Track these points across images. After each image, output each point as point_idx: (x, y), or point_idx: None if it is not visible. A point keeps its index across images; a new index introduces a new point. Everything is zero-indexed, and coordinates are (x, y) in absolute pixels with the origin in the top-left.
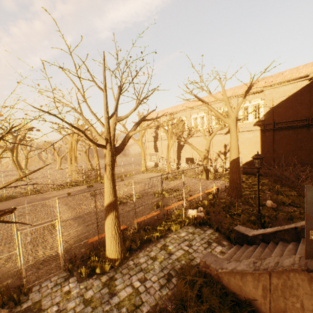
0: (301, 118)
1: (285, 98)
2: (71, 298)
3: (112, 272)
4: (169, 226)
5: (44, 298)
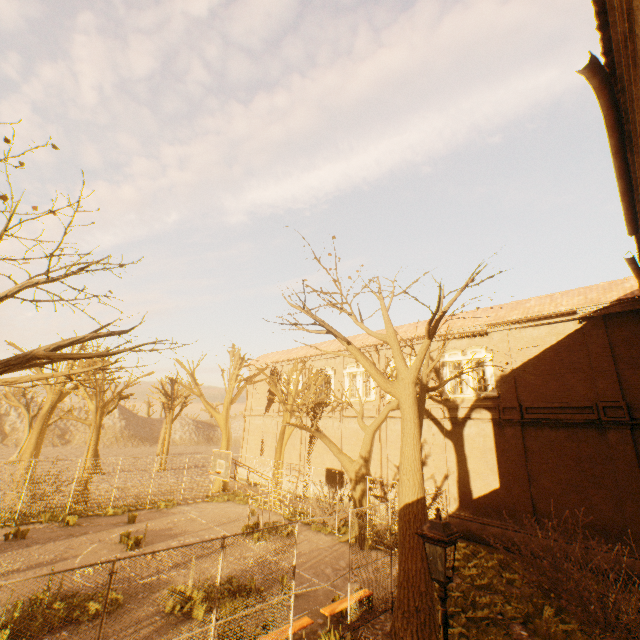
0: (578, 401)
1: (537, 352)
2: None
3: None
4: None
5: None
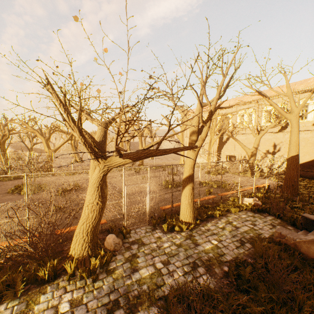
0: None
1: None
2: (164, 241)
3: (188, 231)
4: (227, 209)
5: (142, 238)
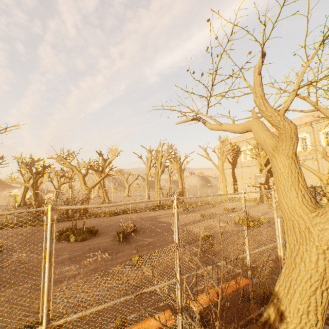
0: None
1: None
2: None
3: None
4: None
5: None
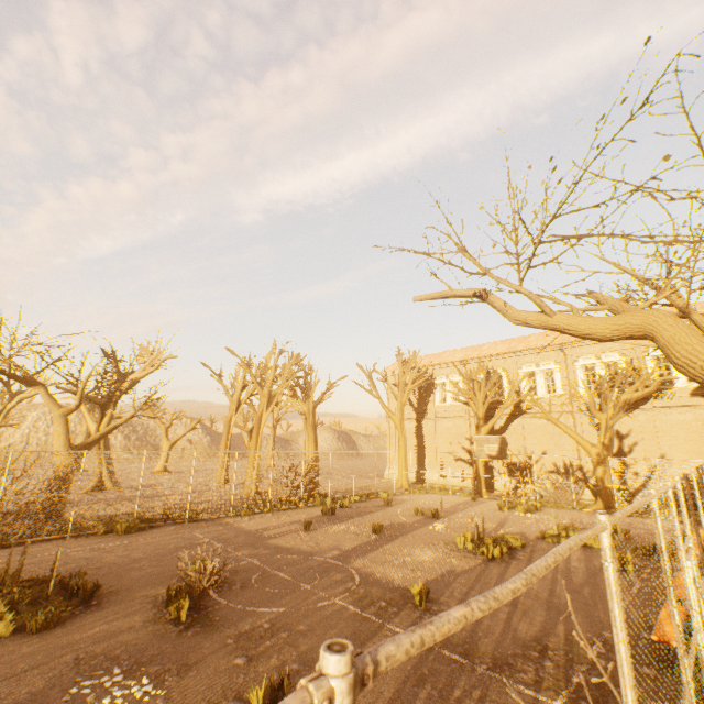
0: None
1: None
2: None
3: None
4: None
5: None
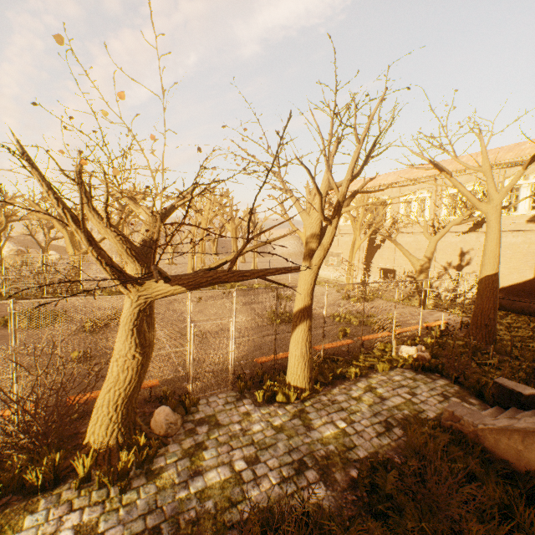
0: None
1: None
2: (254, 420)
3: (299, 404)
4: (370, 364)
5: (218, 413)
